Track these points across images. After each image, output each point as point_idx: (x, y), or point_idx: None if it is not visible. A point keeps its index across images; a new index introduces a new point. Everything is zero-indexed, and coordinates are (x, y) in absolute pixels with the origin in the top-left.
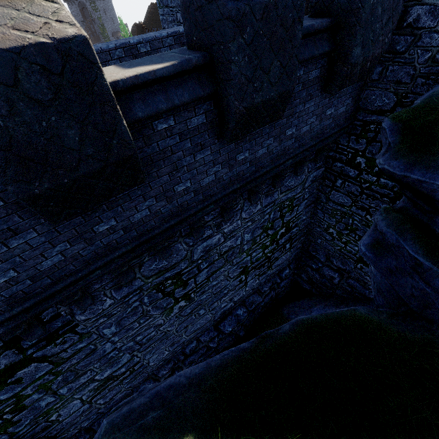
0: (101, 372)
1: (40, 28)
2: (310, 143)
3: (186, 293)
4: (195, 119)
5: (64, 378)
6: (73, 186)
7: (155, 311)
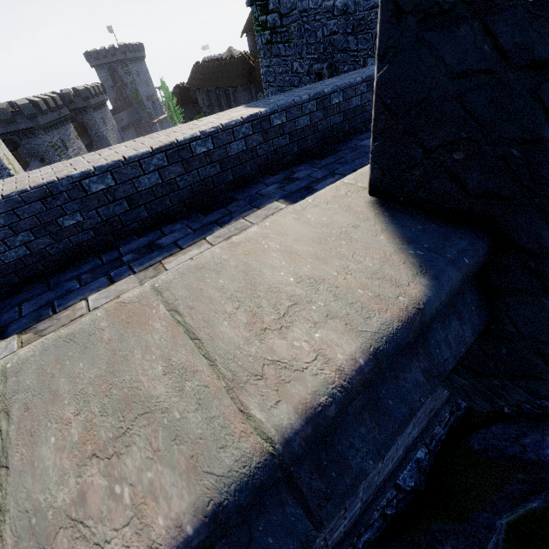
0: None
1: None
2: None
3: None
4: None
5: None
6: None
7: None
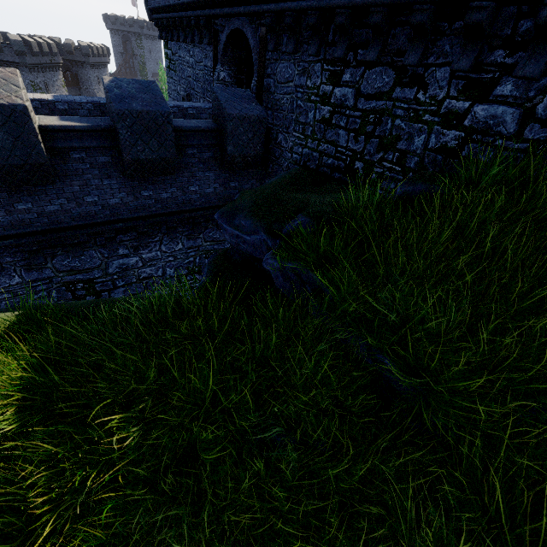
0: None
1: (6, 98)
2: (217, 203)
3: None
4: (103, 158)
5: None
6: (3, 169)
7: None
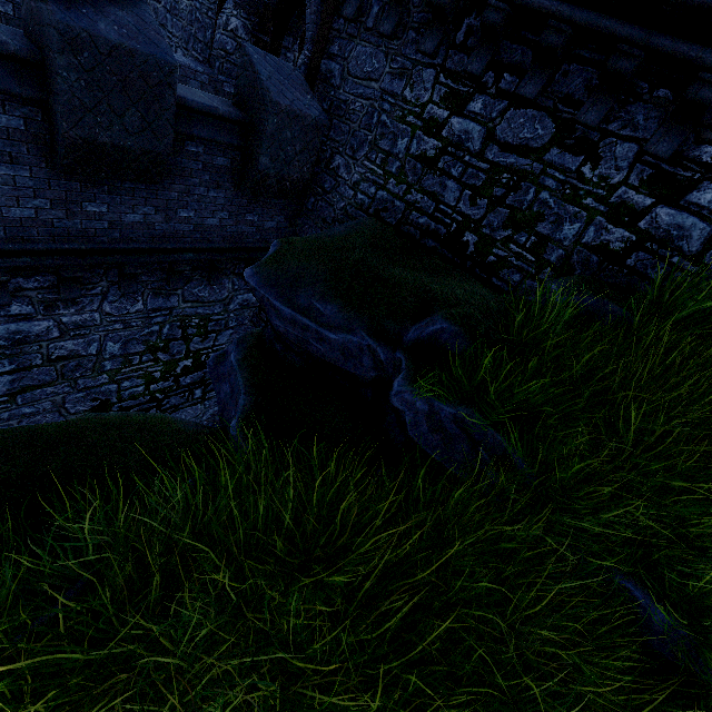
0: None
1: None
2: (221, 244)
3: None
4: (3, 116)
5: None
6: None
7: None
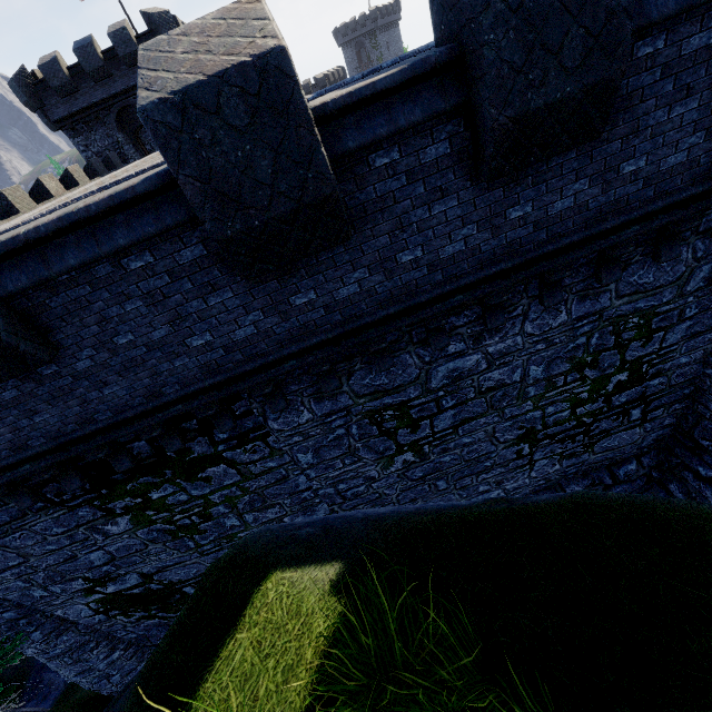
0: (292, 515)
1: (245, 48)
2: (688, 190)
3: (416, 442)
4: (432, 148)
5: (251, 500)
6: (264, 232)
7: (366, 452)
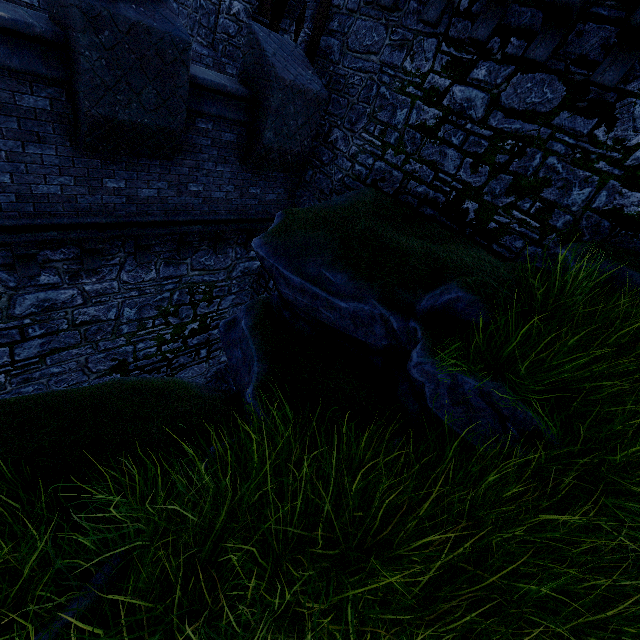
0: None
1: None
2: (226, 215)
3: None
4: (31, 97)
5: None
6: None
7: None
